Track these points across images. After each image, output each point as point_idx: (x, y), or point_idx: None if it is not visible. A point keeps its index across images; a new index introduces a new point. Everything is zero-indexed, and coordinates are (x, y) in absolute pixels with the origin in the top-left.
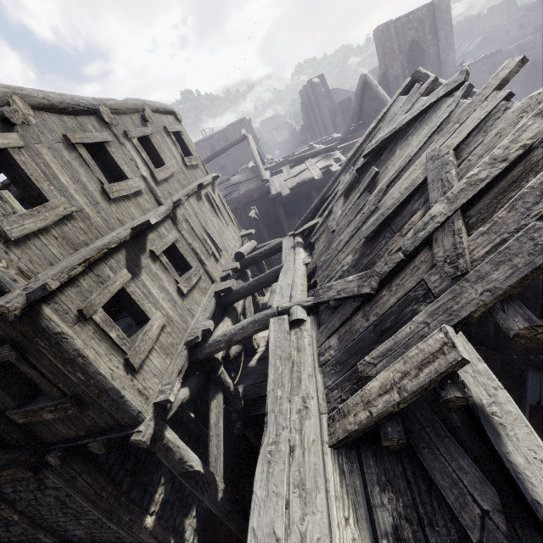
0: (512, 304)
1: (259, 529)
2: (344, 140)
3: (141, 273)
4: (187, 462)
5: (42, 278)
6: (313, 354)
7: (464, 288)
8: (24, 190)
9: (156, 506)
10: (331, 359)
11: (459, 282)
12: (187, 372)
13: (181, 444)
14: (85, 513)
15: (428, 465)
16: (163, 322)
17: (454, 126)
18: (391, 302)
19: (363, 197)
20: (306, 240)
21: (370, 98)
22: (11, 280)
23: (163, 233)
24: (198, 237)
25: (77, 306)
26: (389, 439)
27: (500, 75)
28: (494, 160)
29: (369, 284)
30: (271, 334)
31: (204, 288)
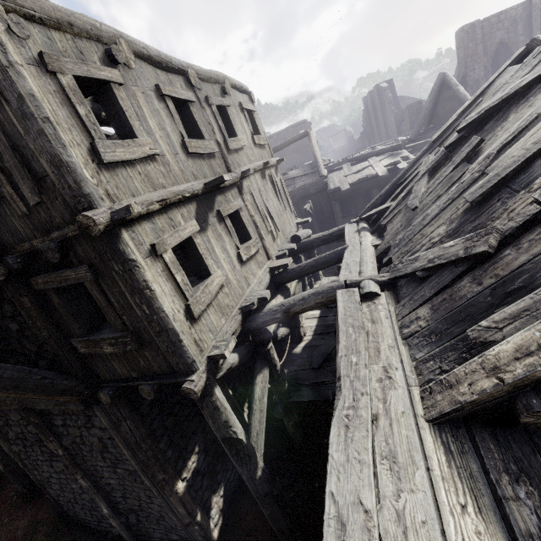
0: None
1: (339, 495)
2: (412, 141)
3: (207, 229)
4: (231, 427)
5: (125, 204)
6: (393, 326)
7: None
8: (117, 126)
9: (188, 473)
10: (420, 330)
11: None
12: None
13: (228, 406)
14: (122, 462)
15: None
16: (222, 281)
17: None
18: (521, 260)
19: (460, 168)
20: (372, 227)
21: (446, 99)
22: (99, 197)
23: (229, 199)
24: (259, 212)
25: (151, 241)
26: (535, 413)
27: None
28: None
29: (485, 242)
30: (340, 304)
31: (260, 262)
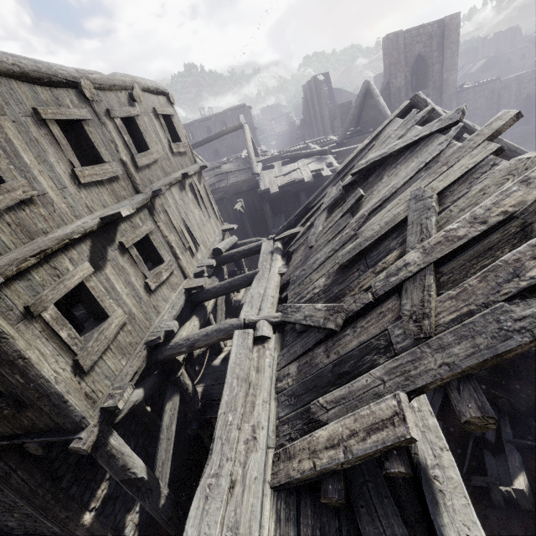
0: (468, 385)
1: None
2: (339, 144)
3: (105, 266)
4: (130, 469)
5: None
6: (271, 377)
7: (424, 354)
8: None
9: (97, 502)
10: (287, 388)
11: (421, 346)
12: (148, 364)
13: (127, 450)
14: (18, 508)
15: (363, 528)
16: (123, 320)
17: (442, 168)
18: (353, 344)
19: (345, 218)
20: (286, 246)
21: (370, 106)
22: None
23: (137, 224)
24: (175, 230)
25: (25, 302)
26: (328, 498)
27: (493, 125)
28: (474, 219)
29: (335, 320)
30: (233, 349)
31: (174, 284)
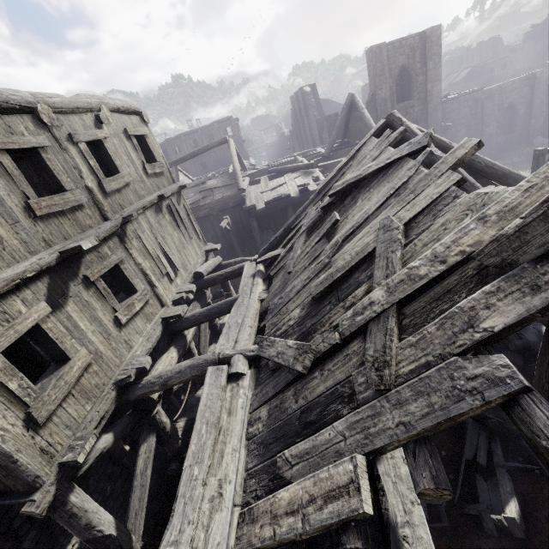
0: (424, 448)
1: None
2: (326, 157)
3: (67, 304)
4: (95, 527)
5: None
6: (243, 421)
7: (383, 409)
8: None
9: None
10: (257, 434)
11: (380, 399)
12: None
13: (91, 506)
14: None
15: None
16: (88, 361)
17: (409, 196)
18: (320, 390)
19: (321, 243)
20: (268, 268)
21: (356, 119)
22: None
23: (105, 253)
24: (150, 256)
25: None
26: None
27: (457, 154)
28: (434, 258)
29: (303, 362)
30: (205, 389)
31: (150, 314)
